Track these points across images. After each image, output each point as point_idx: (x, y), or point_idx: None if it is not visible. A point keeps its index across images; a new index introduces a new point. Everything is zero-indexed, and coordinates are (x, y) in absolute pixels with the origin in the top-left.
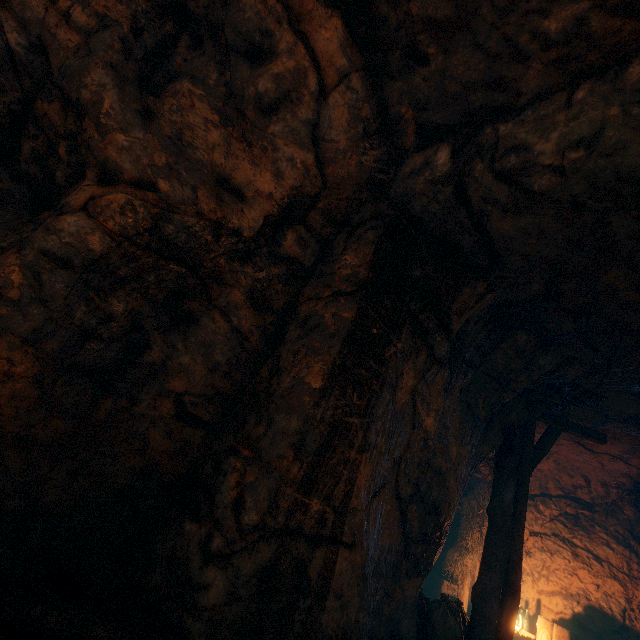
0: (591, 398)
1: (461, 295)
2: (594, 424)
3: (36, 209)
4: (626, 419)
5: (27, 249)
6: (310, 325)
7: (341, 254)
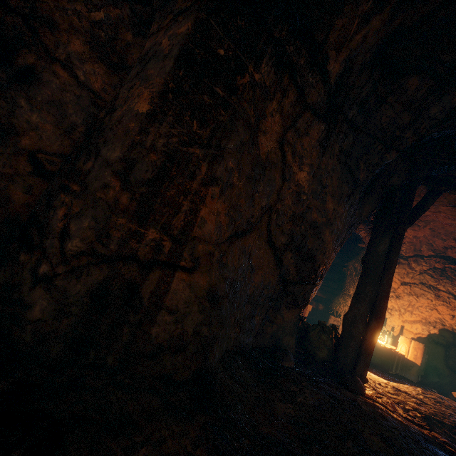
0: None
1: (340, 18)
2: None
3: None
4: None
5: None
6: (148, 57)
7: None
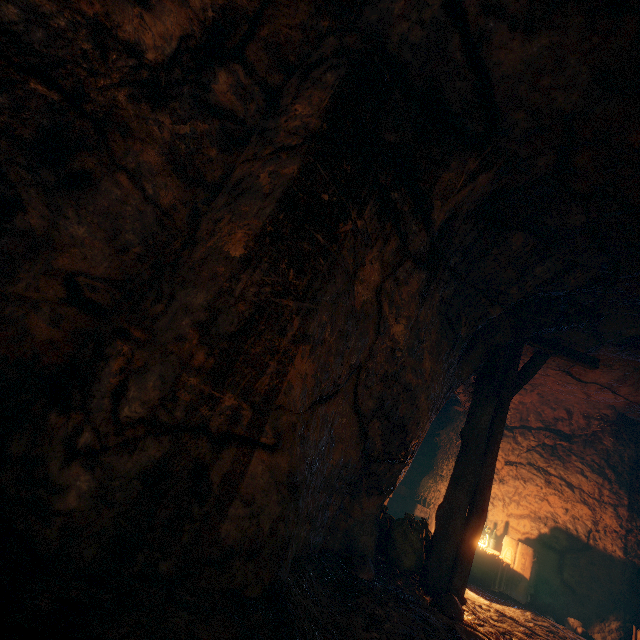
0: (588, 317)
1: (447, 172)
2: (587, 350)
3: None
4: (623, 342)
5: None
6: (241, 189)
7: (290, 104)
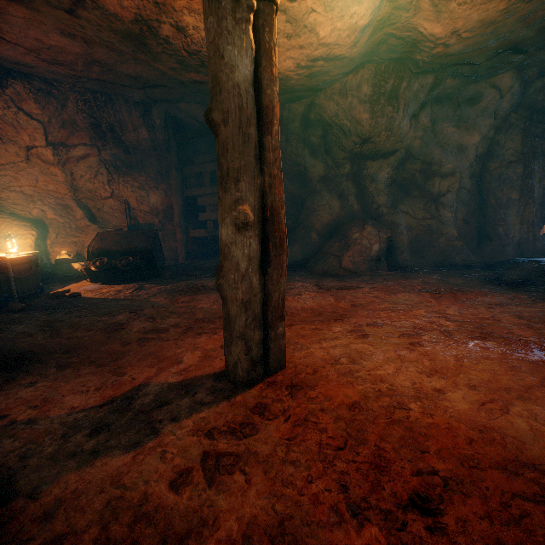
0: None
1: None
2: None
3: (403, 192)
4: None
5: (445, 208)
6: (502, 179)
7: (504, 144)
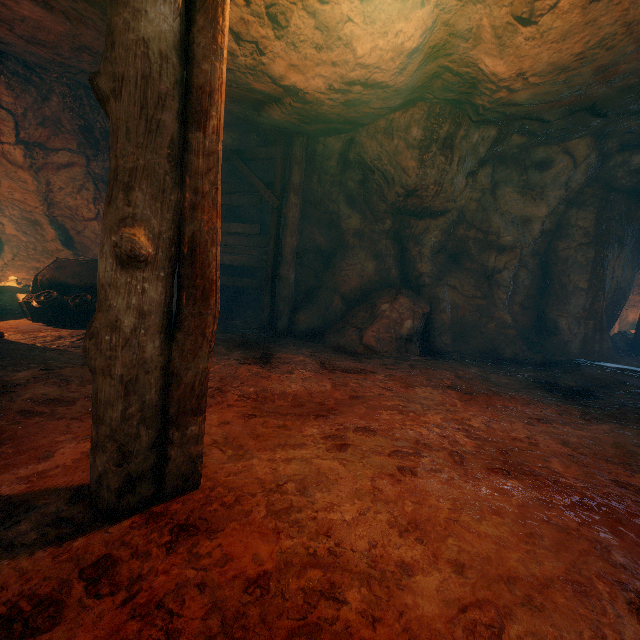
0: None
1: (639, 212)
2: None
3: (453, 262)
4: None
5: (499, 288)
6: (570, 262)
7: (575, 222)
